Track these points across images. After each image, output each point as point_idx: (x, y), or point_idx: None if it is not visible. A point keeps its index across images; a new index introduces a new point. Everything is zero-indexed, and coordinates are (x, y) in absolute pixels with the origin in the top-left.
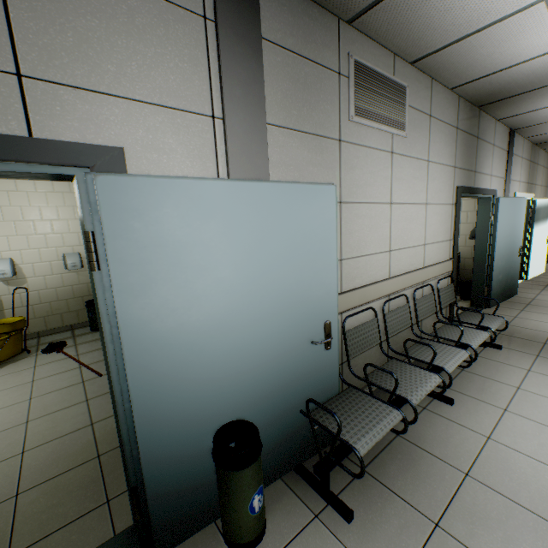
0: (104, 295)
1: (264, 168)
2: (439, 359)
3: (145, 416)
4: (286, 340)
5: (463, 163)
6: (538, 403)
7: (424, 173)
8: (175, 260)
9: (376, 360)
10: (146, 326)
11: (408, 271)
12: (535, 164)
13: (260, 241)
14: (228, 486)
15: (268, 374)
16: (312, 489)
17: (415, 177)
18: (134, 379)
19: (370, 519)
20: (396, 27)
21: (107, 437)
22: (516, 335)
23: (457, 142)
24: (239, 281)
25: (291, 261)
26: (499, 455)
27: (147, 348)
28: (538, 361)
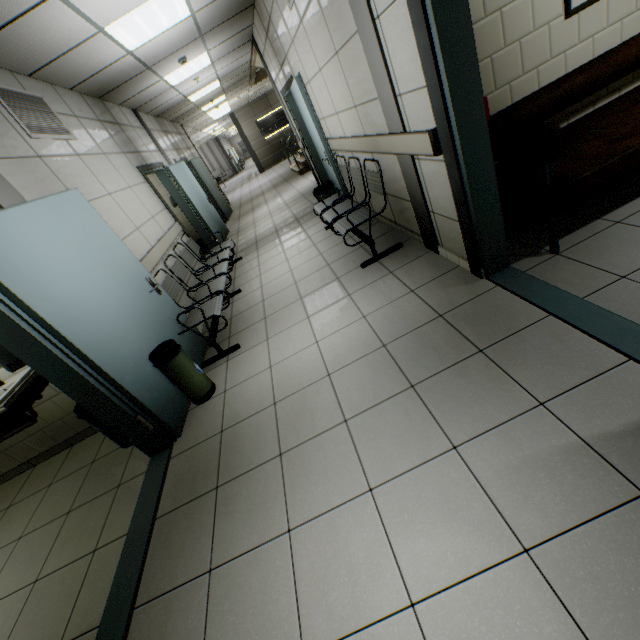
0: (12, 314)
1: (17, 194)
2: (218, 272)
3: (108, 366)
4: (137, 297)
5: (127, 148)
6: (269, 263)
7: (110, 164)
8: (37, 270)
9: (191, 303)
10: (60, 315)
11: (160, 239)
12: (169, 133)
13: (70, 241)
14: (181, 368)
15: (145, 320)
16: (218, 361)
17: (108, 169)
18: (83, 348)
19: (246, 340)
20: (6, 54)
21: (55, 512)
22: (244, 248)
23: (110, 132)
24: (81, 270)
25: (97, 248)
26: (268, 287)
27: (73, 328)
28: (259, 251)
